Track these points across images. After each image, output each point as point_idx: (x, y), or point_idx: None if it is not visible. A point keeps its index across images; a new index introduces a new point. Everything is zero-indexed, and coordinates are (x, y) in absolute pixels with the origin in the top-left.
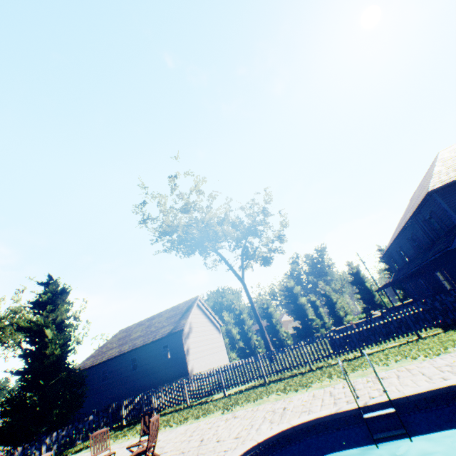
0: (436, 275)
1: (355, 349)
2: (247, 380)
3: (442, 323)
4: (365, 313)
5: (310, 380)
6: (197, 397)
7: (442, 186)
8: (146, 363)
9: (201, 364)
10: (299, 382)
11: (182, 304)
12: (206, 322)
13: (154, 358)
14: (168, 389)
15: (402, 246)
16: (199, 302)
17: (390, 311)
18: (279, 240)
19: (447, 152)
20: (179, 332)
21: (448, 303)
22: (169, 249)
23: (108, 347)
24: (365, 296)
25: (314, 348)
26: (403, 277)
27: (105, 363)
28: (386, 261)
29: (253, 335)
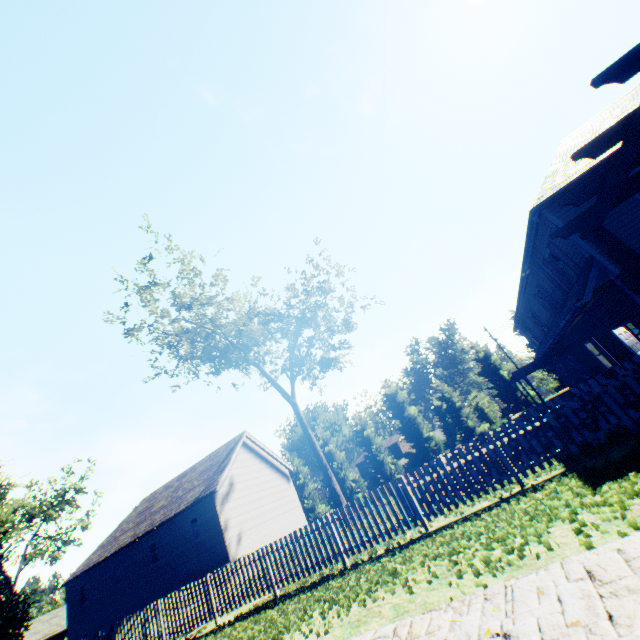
0: (586, 348)
1: (416, 522)
2: (249, 596)
3: (563, 455)
4: (506, 416)
5: (297, 618)
6: (178, 631)
7: (553, 194)
8: (170, 549)
9: (253, 539)
10: (284, 622)
11: (223, 448)
12: (262, 469)
13: (180, 540)
14: (137, 619)
15: (532, 307)
16: (248, 440)
17: (537, 410)
18: (346, 328)
19: (570, 140)
20: (210, 495)
21: (570, 414)
22: (165, 372)
23: (123, 529)
24: (503, 391)
25: (349, 527)
26: (539, 358)
27: (114, 557)
28: (521, 333)
29: (348, 474)
